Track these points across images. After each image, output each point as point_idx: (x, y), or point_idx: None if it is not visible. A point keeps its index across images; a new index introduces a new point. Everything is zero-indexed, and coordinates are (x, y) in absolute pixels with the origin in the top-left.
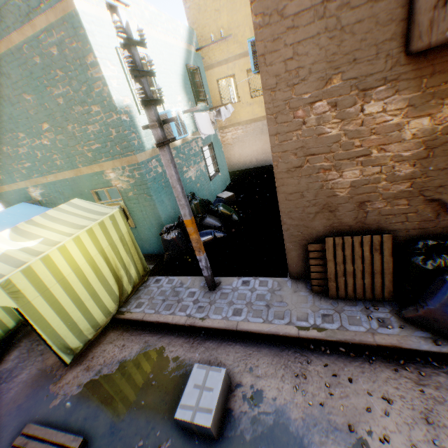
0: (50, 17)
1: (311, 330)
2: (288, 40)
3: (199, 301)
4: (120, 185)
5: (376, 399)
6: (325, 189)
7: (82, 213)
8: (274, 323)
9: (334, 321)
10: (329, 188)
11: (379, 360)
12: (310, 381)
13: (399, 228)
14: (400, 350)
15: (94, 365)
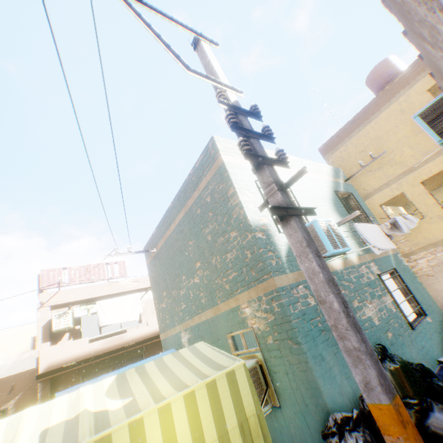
0: (207, 177)
1: None
2: None
3: None
4: (257, 325)
5: None
6: None
7: (197, 363)
8: None
9: None
10: None
11: None
12: None
13: None
14: None
15: None
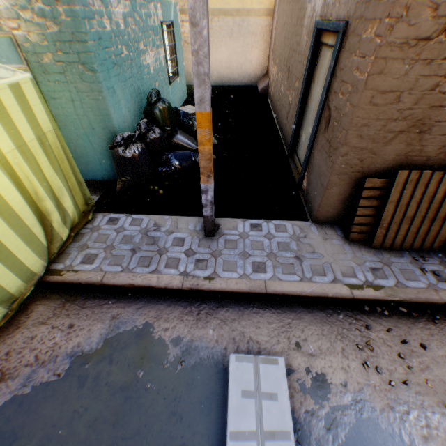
0: None
1: (366, 289)
2: None
3: (194, 252)
4: (23, 34)
5: None
6: (435, 92)
7: None
8: (315, 282)
9: (387, 276)
10: (441, 92)
11: (441, 318)
12: (379, 353)
13: None
14: None
15: (14, 367)
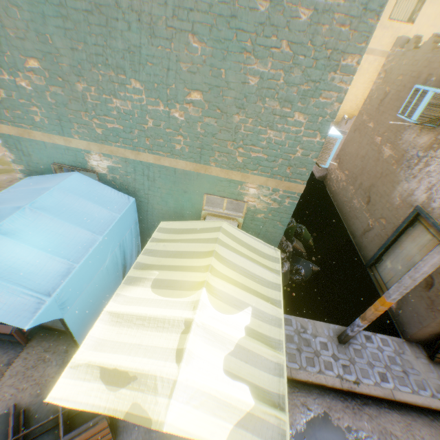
0: None
1: None
2: None
3: (338, 357)
4: (254, 204)
5: None
6: None
7: (250, 254)
8: (421, 394)
9: None
10: None
11: None
12: None
13: None
14: None
15: None
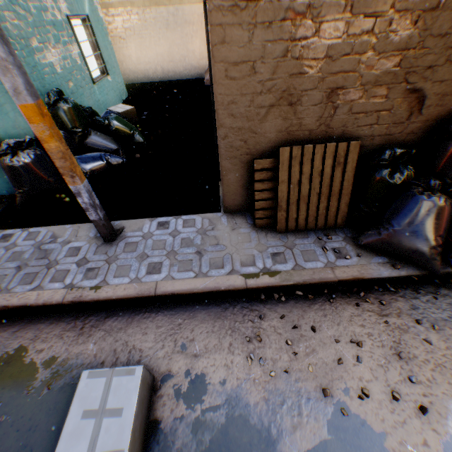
0: None
1: (262, 277)
2: None
3: (88, 260)
4: None
5: (346, 345)
6: (289, 59)
7: None
8: (211, 276)
9: (287, 260)
10: (295, 58)
11: (339, 297)
12: (267, 343)
13: (365, 134)
14: (361, 281)
15: None
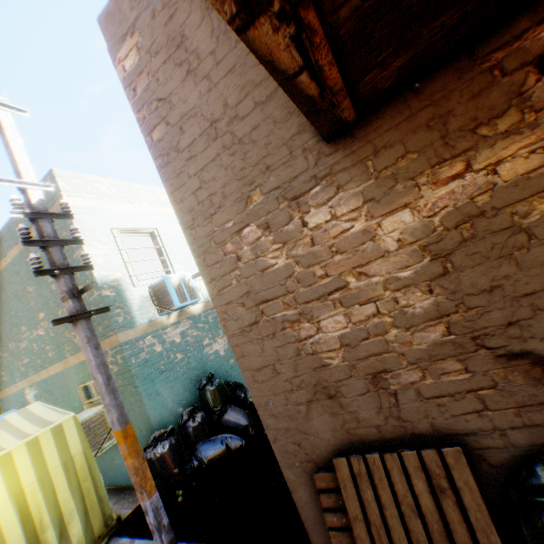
0: None
1: None
2: (191, 170)
3: None
4: None
5: None
6: (304, 355)
7: (25, 426)
8: None
9: None
10: (310, 353)
11: None
12: None
13: (480, 426)
14: None
15: None
